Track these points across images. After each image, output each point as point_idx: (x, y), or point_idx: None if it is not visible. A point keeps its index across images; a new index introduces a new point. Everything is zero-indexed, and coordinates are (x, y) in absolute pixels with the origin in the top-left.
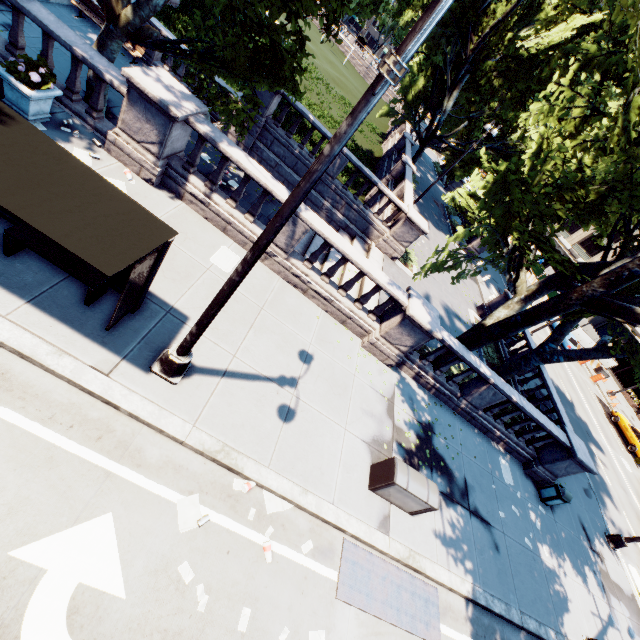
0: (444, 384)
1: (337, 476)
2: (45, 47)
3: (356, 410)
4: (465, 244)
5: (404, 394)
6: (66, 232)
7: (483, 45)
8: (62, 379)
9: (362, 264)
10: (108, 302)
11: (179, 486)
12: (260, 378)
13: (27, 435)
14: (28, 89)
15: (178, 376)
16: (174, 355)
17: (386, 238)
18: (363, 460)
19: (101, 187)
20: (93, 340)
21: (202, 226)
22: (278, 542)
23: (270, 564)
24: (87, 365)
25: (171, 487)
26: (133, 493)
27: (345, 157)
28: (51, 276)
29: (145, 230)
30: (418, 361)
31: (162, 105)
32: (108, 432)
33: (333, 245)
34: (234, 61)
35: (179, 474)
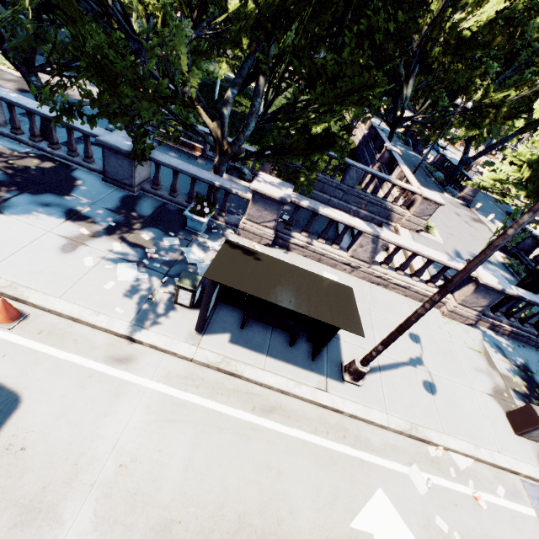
0: (520, 327)
1: (488, 429)
2: (192, 186)
3: (469, 370)
4: (457, 193)
5: (492, 345)
6: (330, 317)
7: (425, 39)
8: (306, 401)
9: (432, 255)
10: (297, 340)
11: (401, 460)
12: (399, 365)
13: (312, 444)
14: (203, 218)
15: (360, 380)
16: (361, 367)
17: (408, 218)
18: (497, 411)
19: (309, 276)
20: (306, 369)
21: (306, 263)
22: (480, 491)
23: (485, 509)
24: (314, 388)
25: (397, 462)
26: (381, 471)
27: (361, 170)
28: (265, 333)
29: (343, 295)
30: (491, 314)
31: (277, 198)
32: (345, 431)
33: (407, 249)
34: (295, 147)
35: (396, 451)
